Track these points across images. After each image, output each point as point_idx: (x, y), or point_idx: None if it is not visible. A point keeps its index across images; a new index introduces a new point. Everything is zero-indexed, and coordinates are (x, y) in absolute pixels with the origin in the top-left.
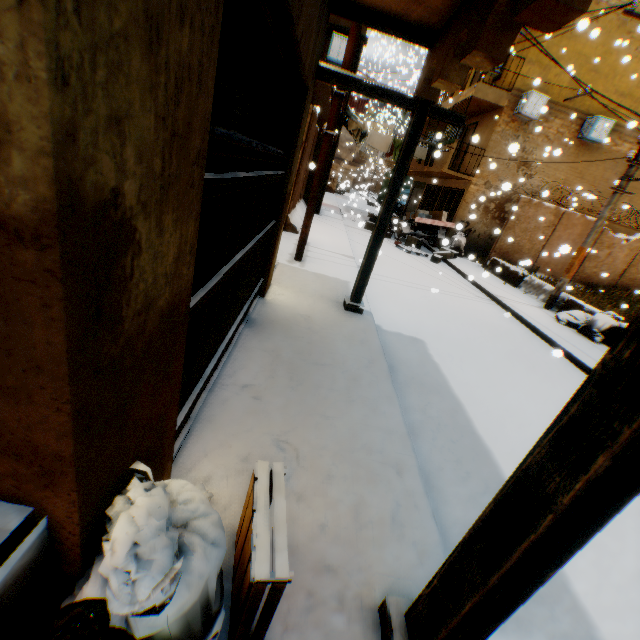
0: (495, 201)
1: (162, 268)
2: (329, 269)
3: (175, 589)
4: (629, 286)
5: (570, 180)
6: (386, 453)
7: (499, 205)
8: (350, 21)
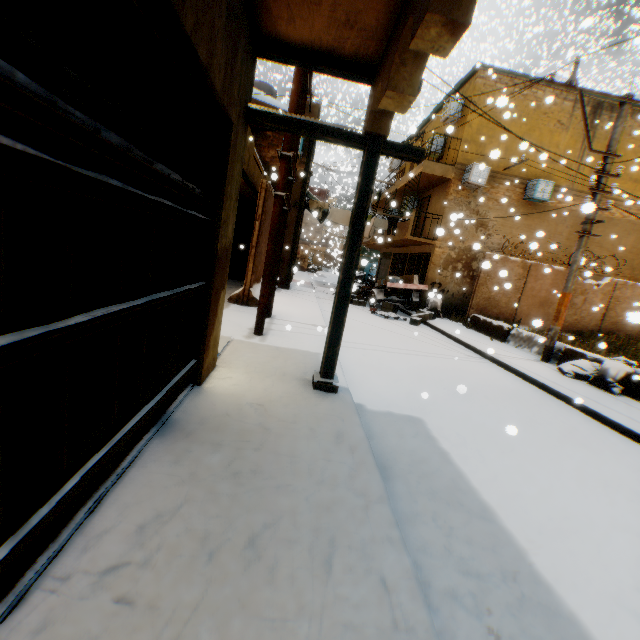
0: (462, 261)
1: None
2: (296, 341)
3: None
4: (613, 329)
5: (527, 236)
6: None
7: (466, 264)
8: (279, 62)
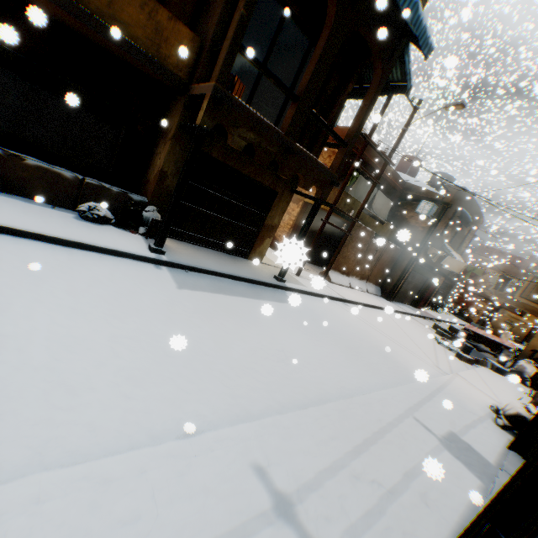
0: None
1: (172, 184)
2: (308, 283)
3: (148, 211)
4: None
5: None
6: (203, 263)
7: None
8: None
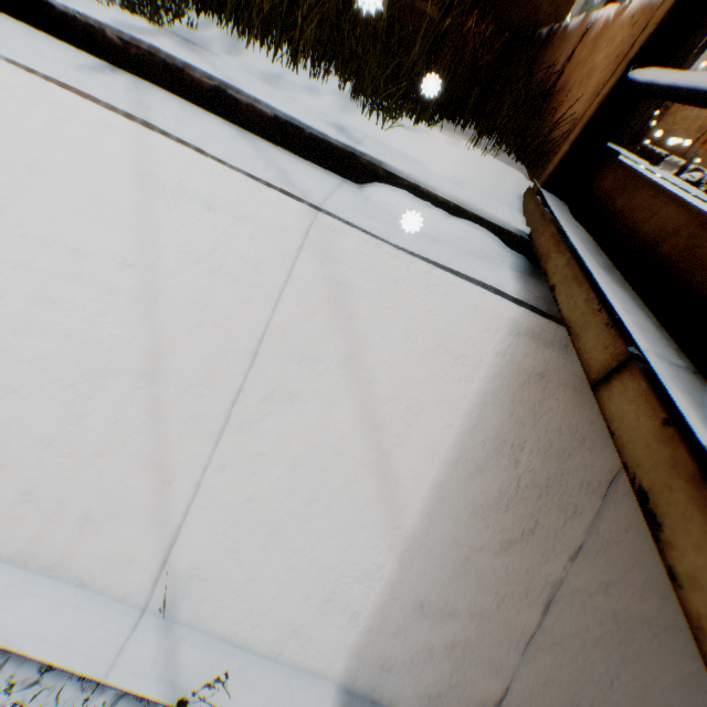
0: None
1: None
2: None
3: None
4: None
5: None
6: None
7: None
8: None
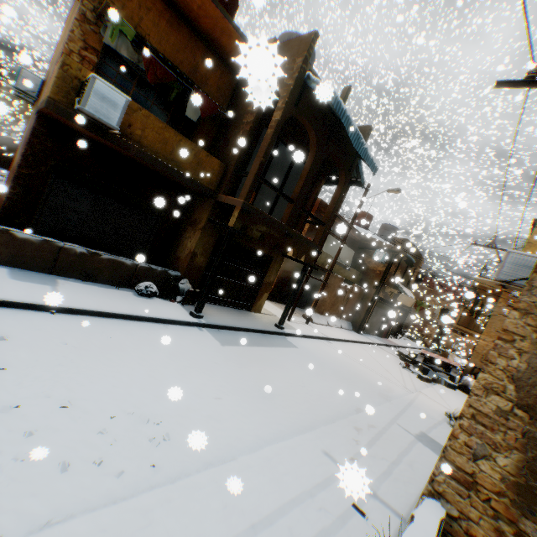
0: None
1: (200, 261)
2: (298, 327)
3: (183, 284)
4: None
5: None
6: (227, 321)
7: None
8: None
